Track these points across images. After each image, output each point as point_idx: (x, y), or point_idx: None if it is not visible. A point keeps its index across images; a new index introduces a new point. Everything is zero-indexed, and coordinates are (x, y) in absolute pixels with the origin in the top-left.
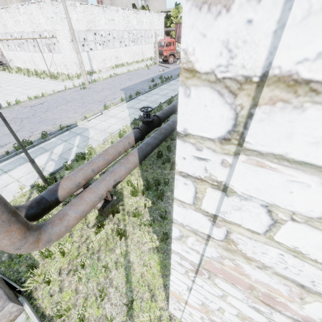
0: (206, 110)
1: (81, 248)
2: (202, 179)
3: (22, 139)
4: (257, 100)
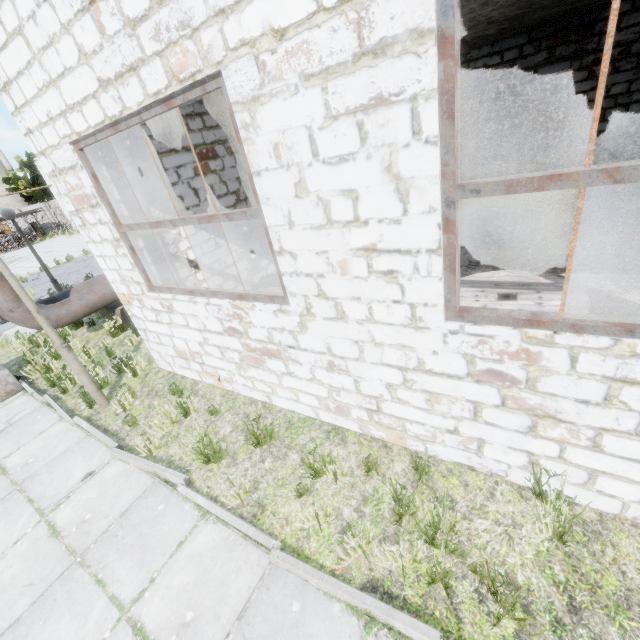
0: (8, 101)
1: (94, 349)
2: (28, 133)
3: (60, 283)
4: (8, 91)
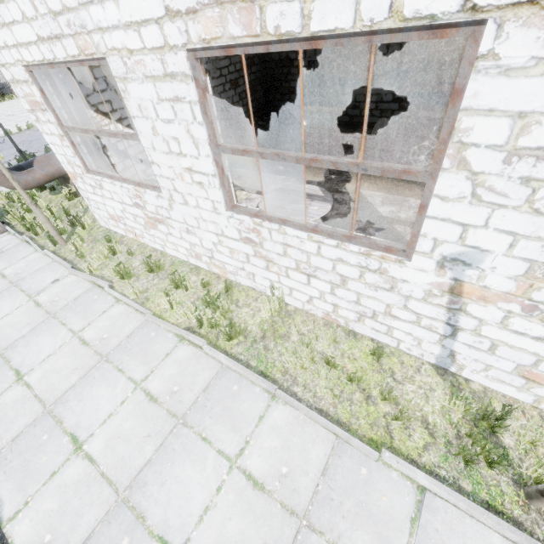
0: None
1: (55, 208)
2: None
3: (24, 151)
4: None
